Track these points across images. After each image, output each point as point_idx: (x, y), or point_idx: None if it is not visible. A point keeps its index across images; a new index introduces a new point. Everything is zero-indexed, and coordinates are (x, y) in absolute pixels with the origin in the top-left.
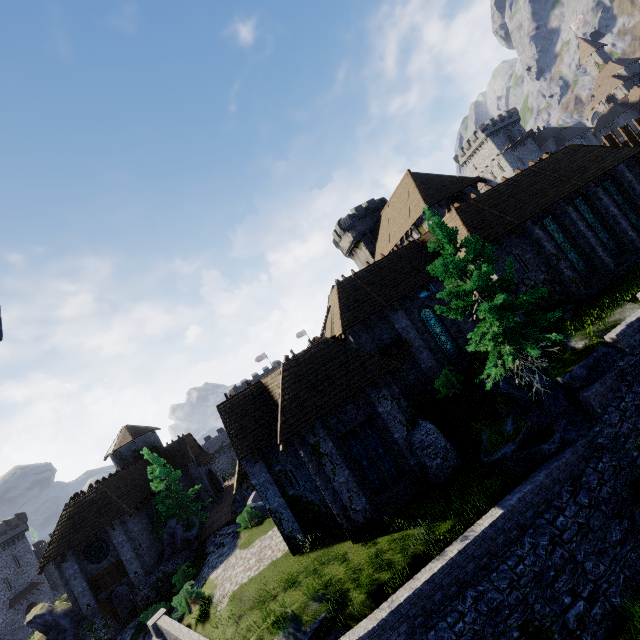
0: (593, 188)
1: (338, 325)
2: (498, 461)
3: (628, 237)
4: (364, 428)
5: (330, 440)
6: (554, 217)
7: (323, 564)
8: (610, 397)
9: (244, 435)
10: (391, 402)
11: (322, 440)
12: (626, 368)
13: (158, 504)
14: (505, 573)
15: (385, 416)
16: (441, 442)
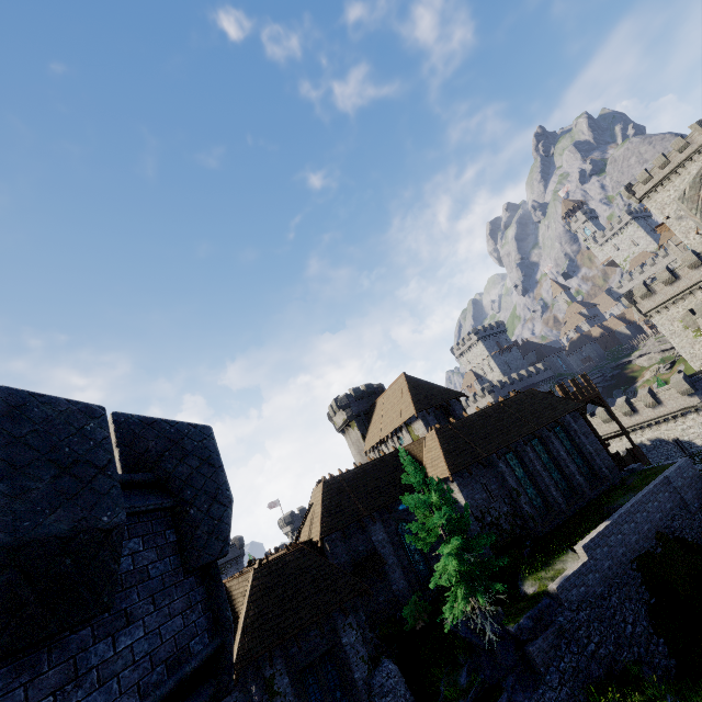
0: (546, 432)
1: (317, 529)
2: None
3: (576, 480)
4: (325, 661)
5: (287, 674)
6: (516, 453)
7: None
8: (552, 655)
9: None
10: (356, 632)
11: (278, 673)
12: (565, 624)
13: None
14: None
15: (348, 649)
16: (401, 689)
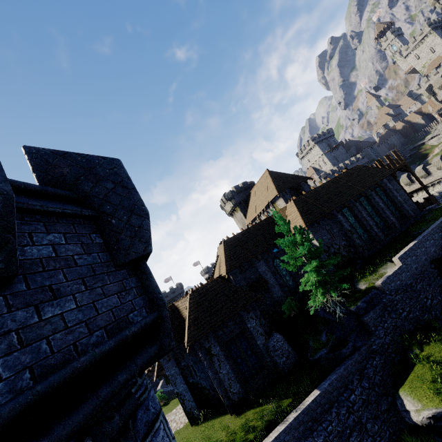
0: (370, 192)
1: (224, 268)
2: (317, 360)
3: (391, 220)
4: (239, 337)
5: (218, 345)
6: (349, 208)
7: (211, 430)
8: (379, 320)
9: None
10: (255, 320)
11: (213, 345)
12: (387, 303)
13: None
14: (321, 432)
15: (252, 329)
16: (285, 346)
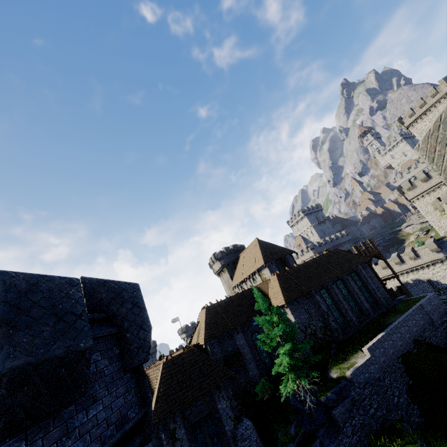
0: (346, 276)
1: (202, 337)
2: None
3: (365, 306)
4: (207, 419)
5: (183, 427)
6: (326, 289)
7: None
8: (347, 415)
9: None
10: (226, 401)
11: (178, 427)
12: (355, 396)
13: None
14: None
15: (221, 412)
16: (254, 436)
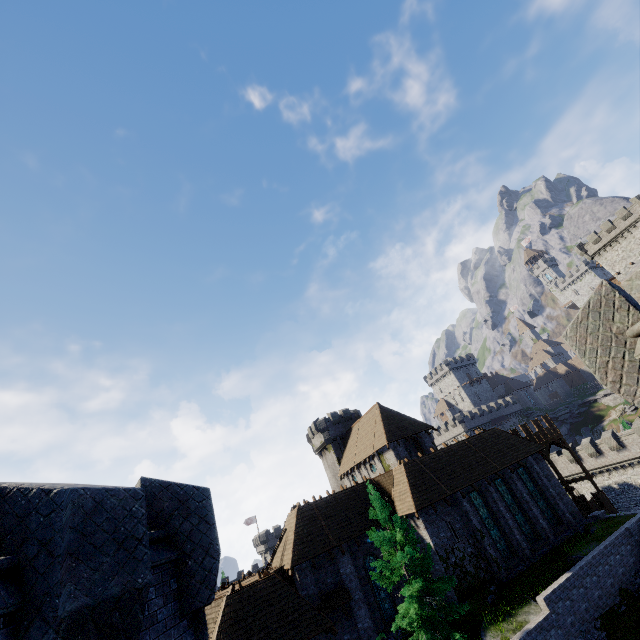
0: (509, 473)
1: (289, 556)
2: None
3: (540, 524)
4: None
5: None
6: (480, 492)
7: None
8: None
9: None
10: None
11: None
12: None
13: None
14: None
15: None
16: None
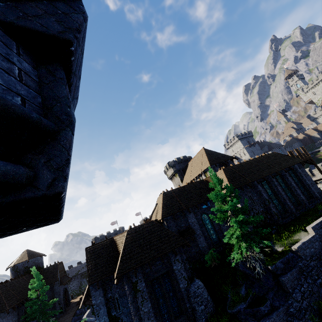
0: (284, 172)
1: (160, 214)
2: (236, 313)
3: (301, 198)
4: (164, 277)
5: (144, 281)
6: (267, 182)
7: None
8: (296, 283)
9: (96, 269)
10: (181, 264)
11: (139, 281)
12: (303, 267)
13: (28, 307)
14: None
15: (176, 272)
16: (205, 294)
